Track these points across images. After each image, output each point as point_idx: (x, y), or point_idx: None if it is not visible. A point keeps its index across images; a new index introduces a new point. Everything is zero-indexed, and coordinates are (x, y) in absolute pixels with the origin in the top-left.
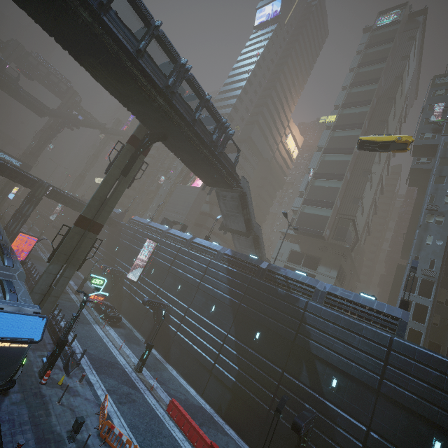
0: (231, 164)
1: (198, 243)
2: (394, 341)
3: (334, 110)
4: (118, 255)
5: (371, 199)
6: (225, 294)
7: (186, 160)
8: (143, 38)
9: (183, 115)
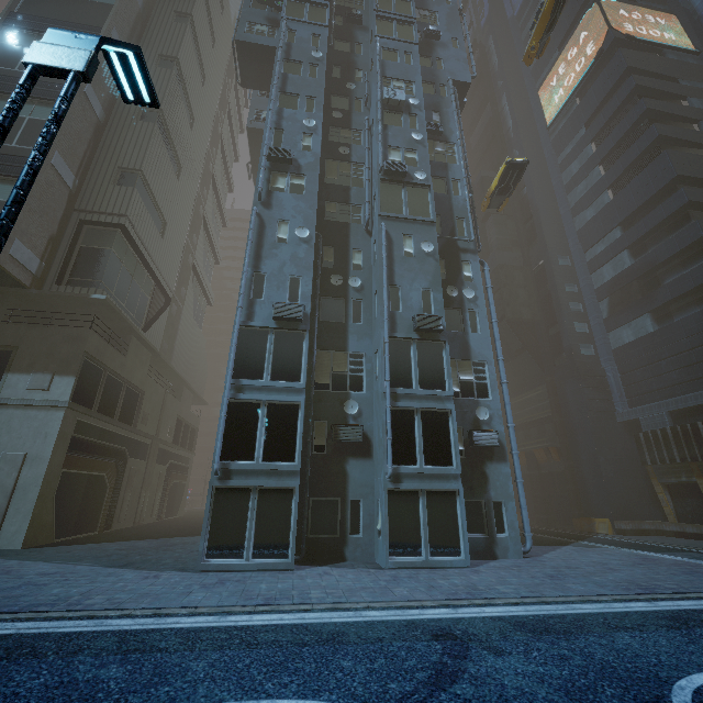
0: None
1: None
2: None
3: None
4: None
5: (189, 209)
6: None
7: None
8: None
9: None
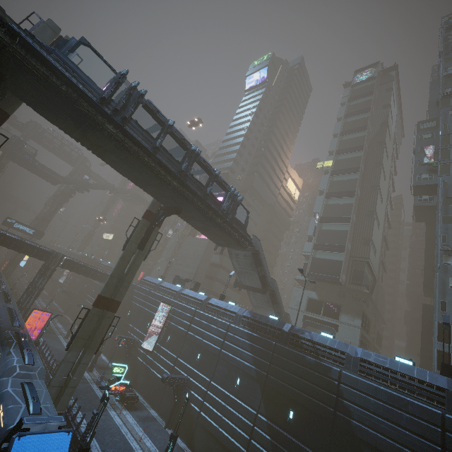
0: (242, 226)
1: (214, 304)
2: (446, 419)
3: (329, 156)
4: (131, 320)
5: (381, 237)
6: (249, 363)
7: (198, 226)
8: (158, 136)
9: (196, 193)
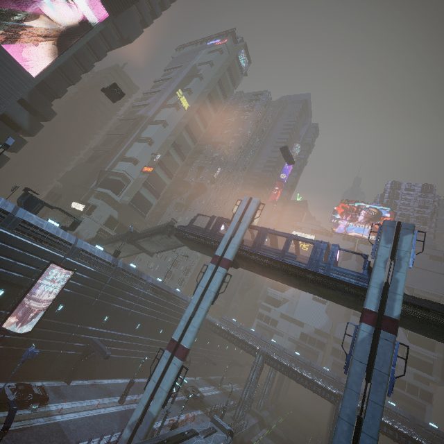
0: None
1: (128, 271)
2: None
3: (188, 94)
4: None
5: None
6: (149, 314)
7: (207, 249)
8: None
9: None
